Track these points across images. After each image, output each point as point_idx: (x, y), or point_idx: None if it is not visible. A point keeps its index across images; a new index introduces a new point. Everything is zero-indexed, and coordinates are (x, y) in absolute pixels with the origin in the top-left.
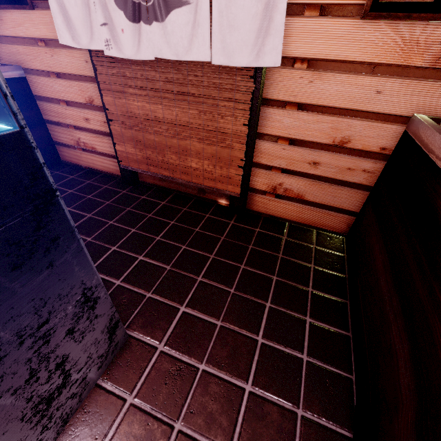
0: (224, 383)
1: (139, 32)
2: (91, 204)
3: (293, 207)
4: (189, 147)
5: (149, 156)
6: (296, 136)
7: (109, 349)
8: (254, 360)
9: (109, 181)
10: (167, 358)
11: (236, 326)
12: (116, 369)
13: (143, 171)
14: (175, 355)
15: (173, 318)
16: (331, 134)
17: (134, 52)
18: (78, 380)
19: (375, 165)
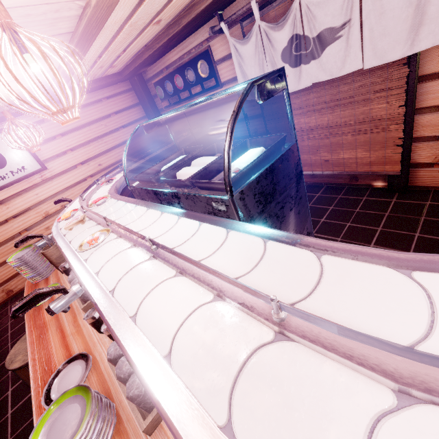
0: None
1: (299, 72)
2: None
3: None
4: (341, 141)
5: (302, 159)
6: None
7: None
8: None
9: None
10: None
11: None
12: None
13: None
14: None
15: None
16: None
17: (294, 87)
18: None
19: None
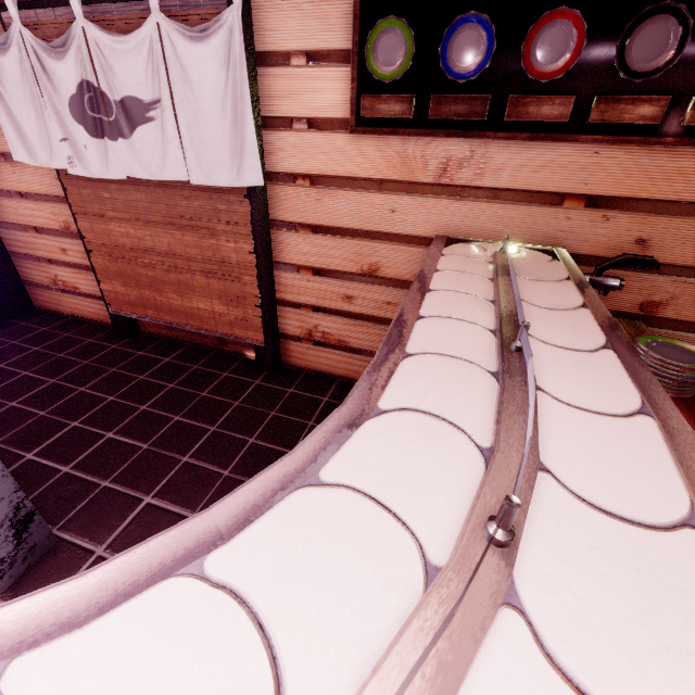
0: None
1: (105, 148)
2: (60, 365)
3: (338, 357)
4: (192, 282)
5: (144, 296)
6: (319, 264)
7: (18, 552)
8: None
9: (97, 333)
10: None
11: None
12: (27, 583)
13: (140, 316)
14: None
15: (130, 513)
16: (357, 261)
17: (102, 171)
18: None
19: None
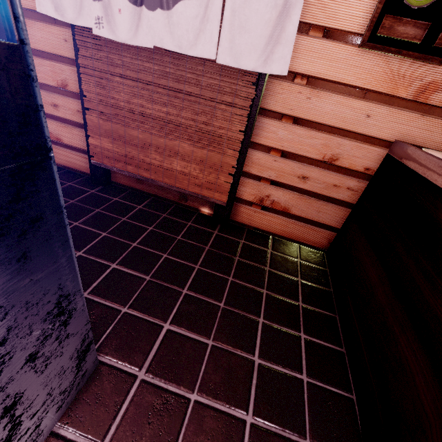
0: (222, 415)
1: (139, 16)
2: None
3: (278, 220)
4: (177, 148)
5: (128, 154)
6: (289, 149)
7: (75, 380)
8: (253, 385)
9: (74, 178)
10: (150, 389)
11: (229, 345)
12: (81, 409)
13: (119, 170)
14: (160, 385)
15: (155, 338)
16: (322, 151)
17: (129, 37)
18: (30, 430)
19: (359, 184)
